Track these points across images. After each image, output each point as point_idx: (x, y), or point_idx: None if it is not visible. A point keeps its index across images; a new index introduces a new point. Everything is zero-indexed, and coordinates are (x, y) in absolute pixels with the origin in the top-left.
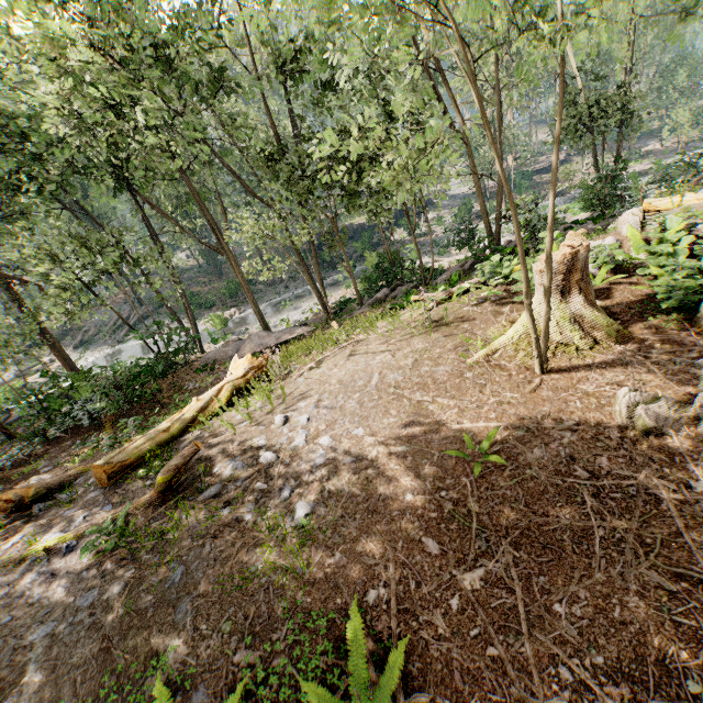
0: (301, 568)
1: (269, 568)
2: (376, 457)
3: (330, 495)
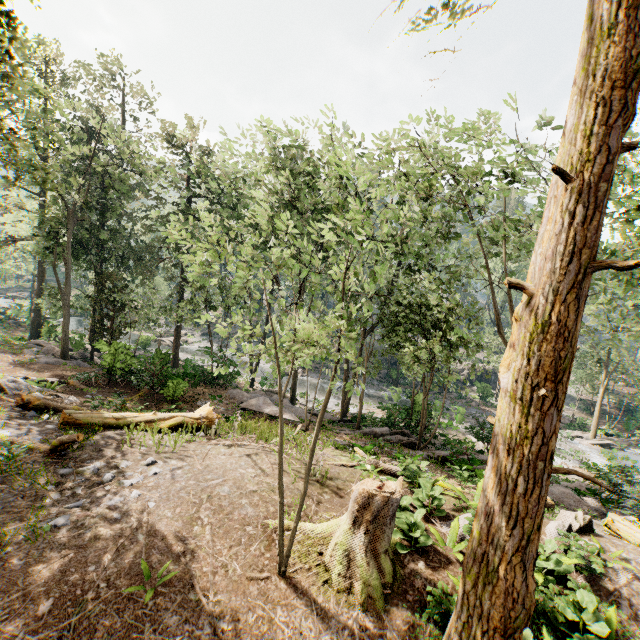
0: (4, 549)
1: (3, 535)
2: (126, 527)
3: (79, 526)
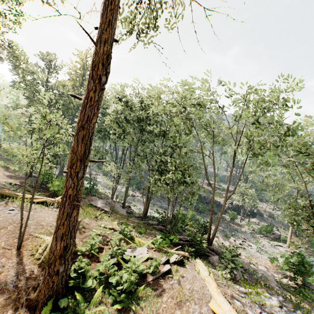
0: None
1: None
2: None
3: None
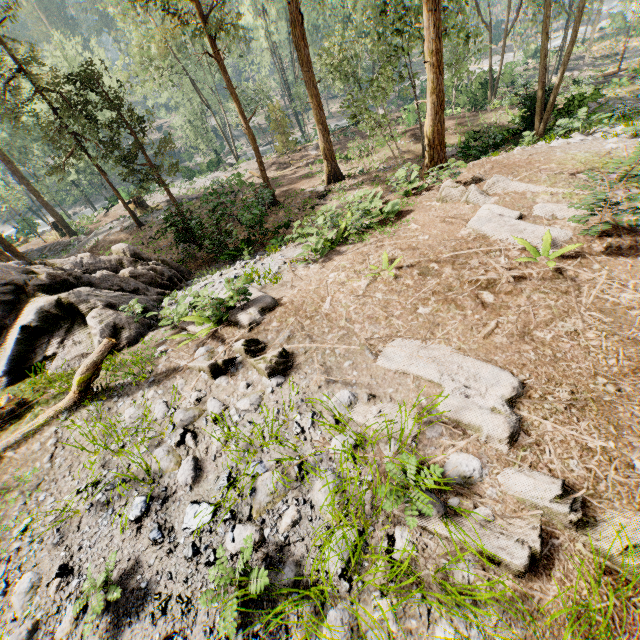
0: None
1: None
2: None
3: None
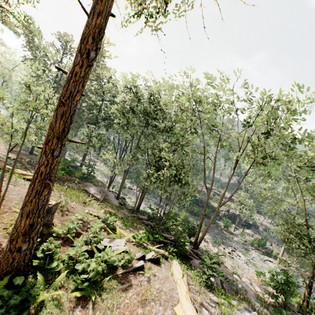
0: None
1: None
2: None
3: None
